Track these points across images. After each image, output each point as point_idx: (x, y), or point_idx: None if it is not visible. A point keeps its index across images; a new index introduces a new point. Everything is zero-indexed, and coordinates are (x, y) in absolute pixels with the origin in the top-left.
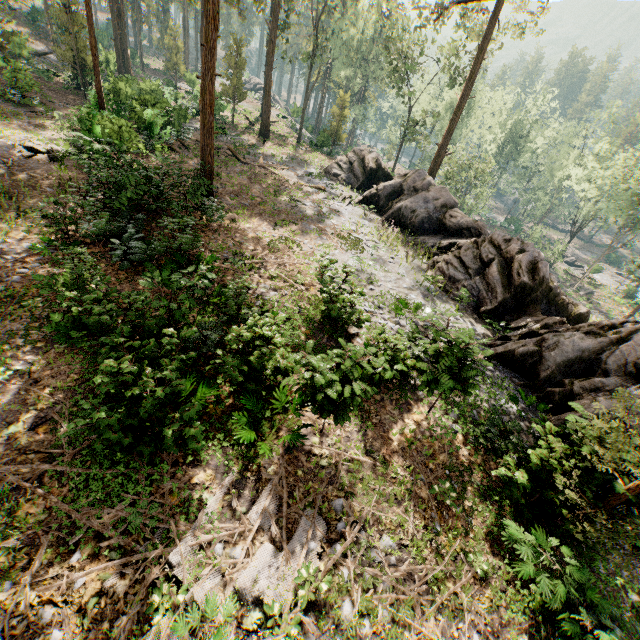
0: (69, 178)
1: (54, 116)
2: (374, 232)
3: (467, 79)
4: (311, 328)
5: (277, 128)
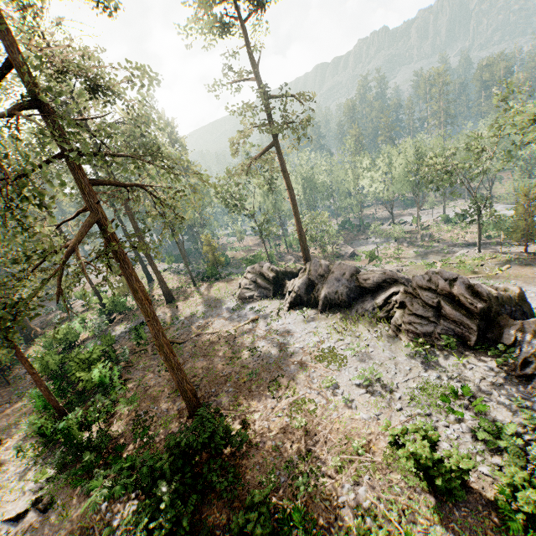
0: (85, 528)
1: (2, 438)
2: (328, 329)
3: (287, 189)
4: (431, 506)
5: (169, 283)
